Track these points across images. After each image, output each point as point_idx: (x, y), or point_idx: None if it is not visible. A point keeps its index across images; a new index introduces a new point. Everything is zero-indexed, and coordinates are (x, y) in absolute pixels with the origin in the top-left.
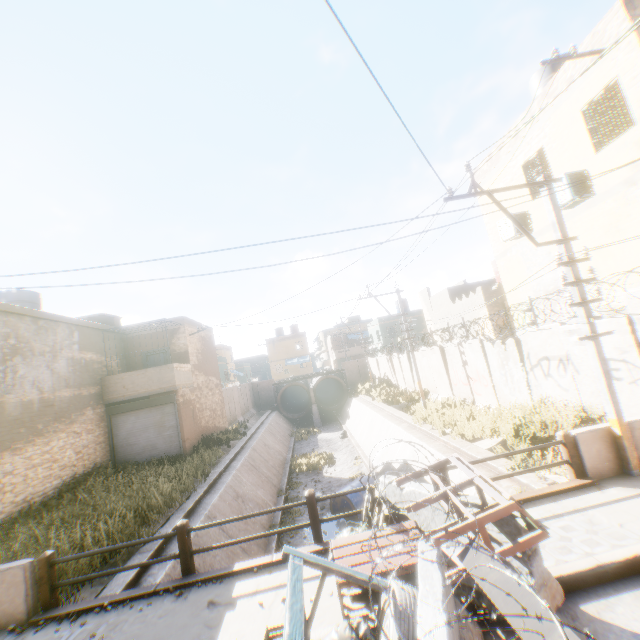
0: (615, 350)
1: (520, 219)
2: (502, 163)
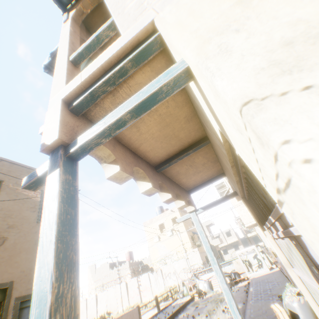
0: (184, 265)
1: (159, 237)
2: (153, 223)
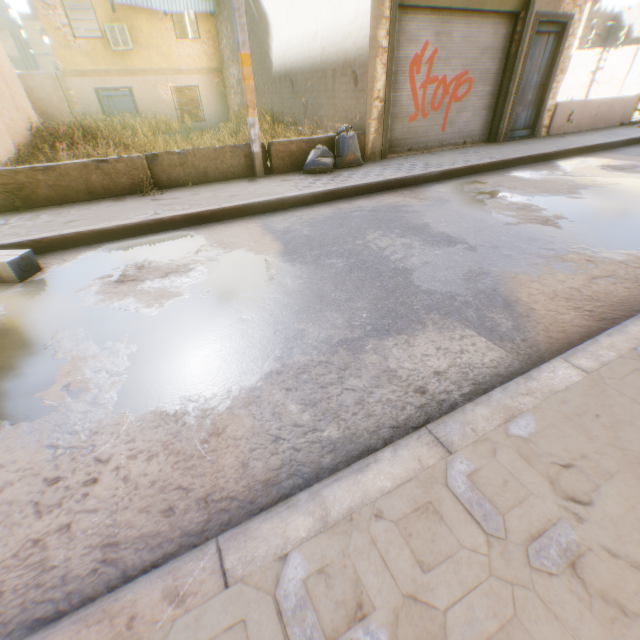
0: None
1: None
2: None
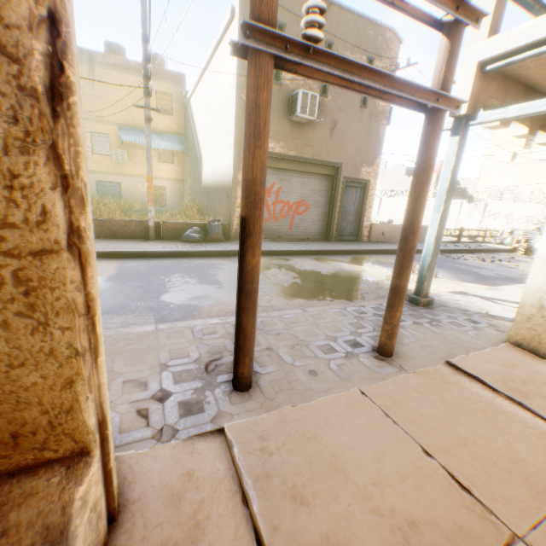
0: (532, 214)
1: (513, 155)
2: None
